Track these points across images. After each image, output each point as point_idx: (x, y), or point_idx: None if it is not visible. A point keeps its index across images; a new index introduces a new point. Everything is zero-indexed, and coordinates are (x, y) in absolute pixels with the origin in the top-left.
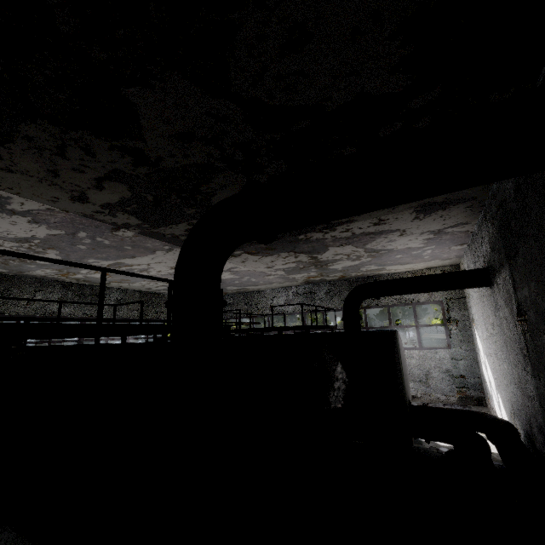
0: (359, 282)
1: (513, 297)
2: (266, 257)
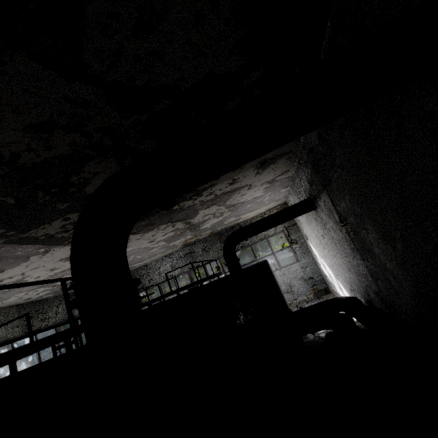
0: (225, 233)
1: (334, 211)
2: (147, 233)
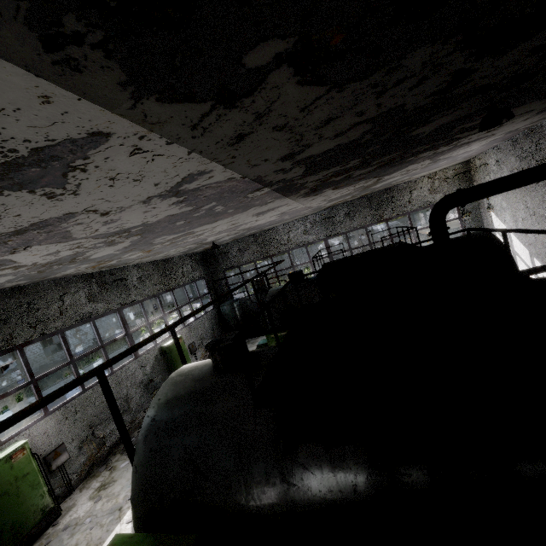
0: (377, 196)
1: None
2: (340, 189)
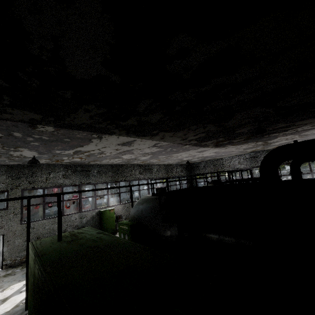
0: None
1: None
2: (239, 145)
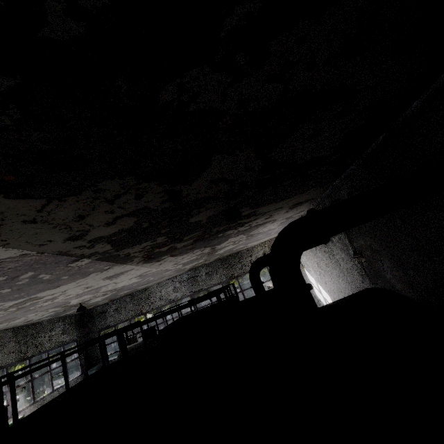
0: (228, 259)
1: (349, 246)
2: (181, 256)
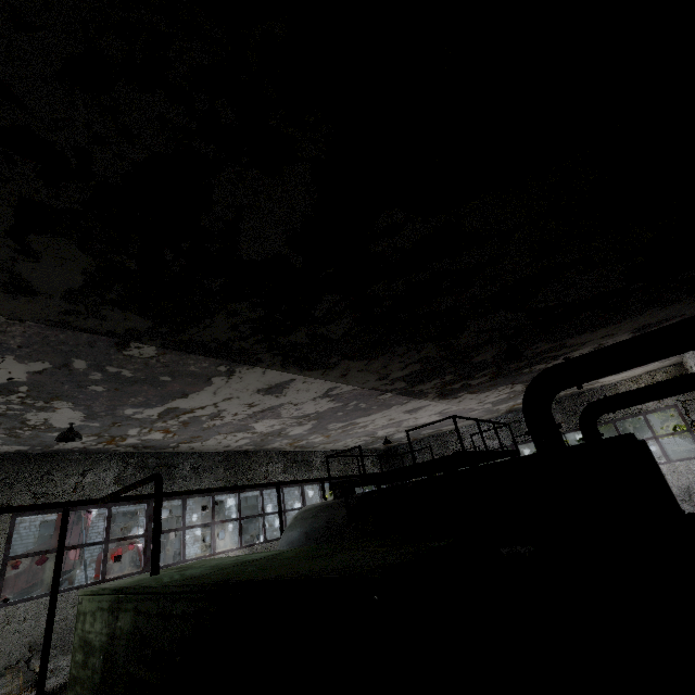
0: (569, 401)
1: None
2: (483, 393)
